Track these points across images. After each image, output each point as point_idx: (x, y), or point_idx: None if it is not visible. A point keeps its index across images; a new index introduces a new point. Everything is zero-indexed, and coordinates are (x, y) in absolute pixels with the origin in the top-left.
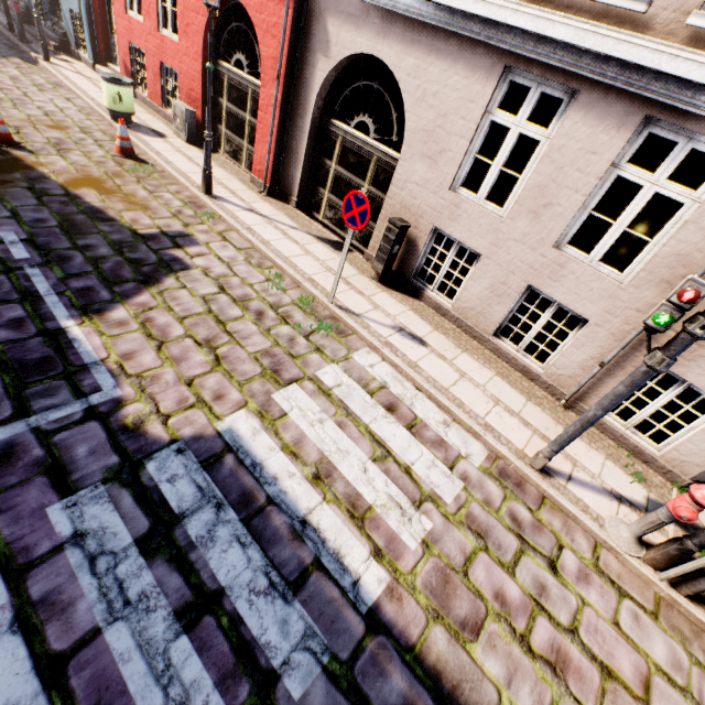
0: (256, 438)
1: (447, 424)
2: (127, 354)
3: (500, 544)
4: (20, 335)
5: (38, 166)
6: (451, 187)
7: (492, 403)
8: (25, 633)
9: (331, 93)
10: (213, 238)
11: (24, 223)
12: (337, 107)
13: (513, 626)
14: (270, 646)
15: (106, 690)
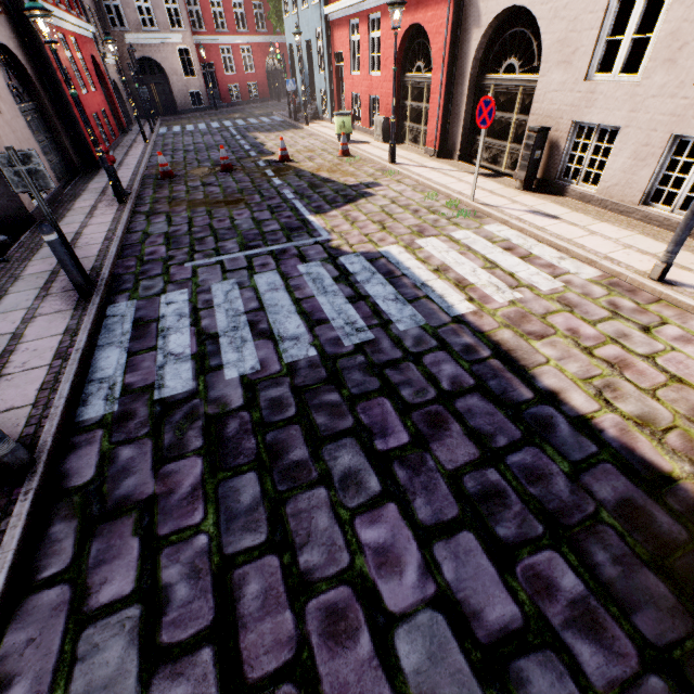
0: (400, 255)
1: (562, 259)
2: (335, 226)
3: (588, 312)
4: (289, 221)
5: (300, 167)
6: (586, 79)
7: (622, 248)
8: (288, 292)
9: (484, 55)
10: (391, 183)
11: (293, 187)
12: (489, 63)
13: (579, 343)
14: (391, 314)
15: (315, 309)
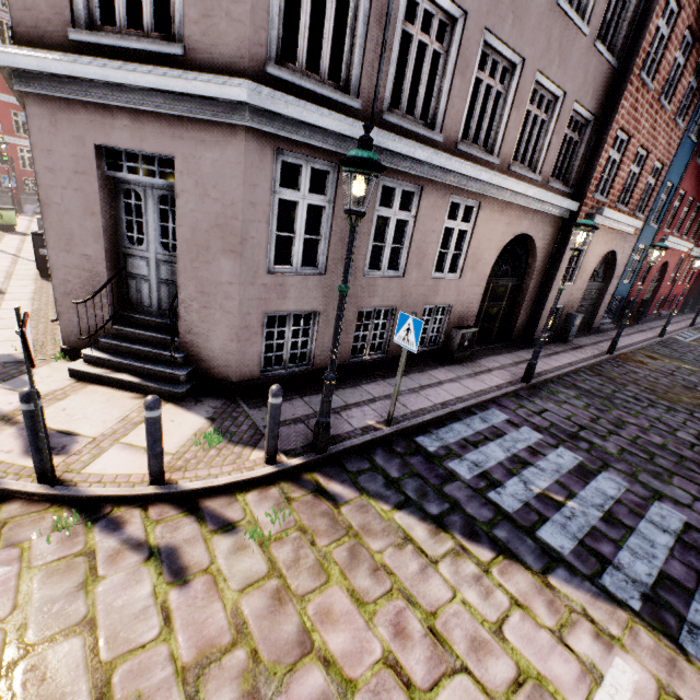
0: None
1: None
2: None
3: None
4: None
5: None
6: None
7: None
8: None
9: None
10: None
11: None
12: None
13: None
14: None
15: None
